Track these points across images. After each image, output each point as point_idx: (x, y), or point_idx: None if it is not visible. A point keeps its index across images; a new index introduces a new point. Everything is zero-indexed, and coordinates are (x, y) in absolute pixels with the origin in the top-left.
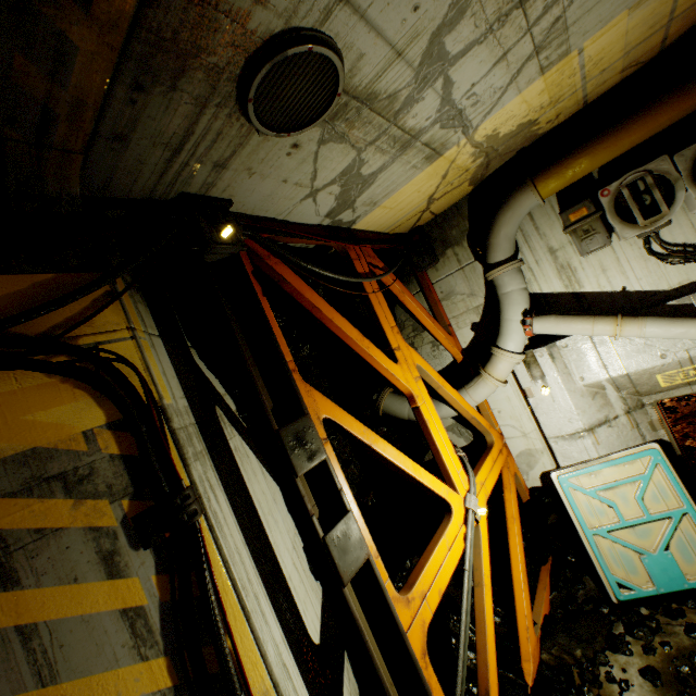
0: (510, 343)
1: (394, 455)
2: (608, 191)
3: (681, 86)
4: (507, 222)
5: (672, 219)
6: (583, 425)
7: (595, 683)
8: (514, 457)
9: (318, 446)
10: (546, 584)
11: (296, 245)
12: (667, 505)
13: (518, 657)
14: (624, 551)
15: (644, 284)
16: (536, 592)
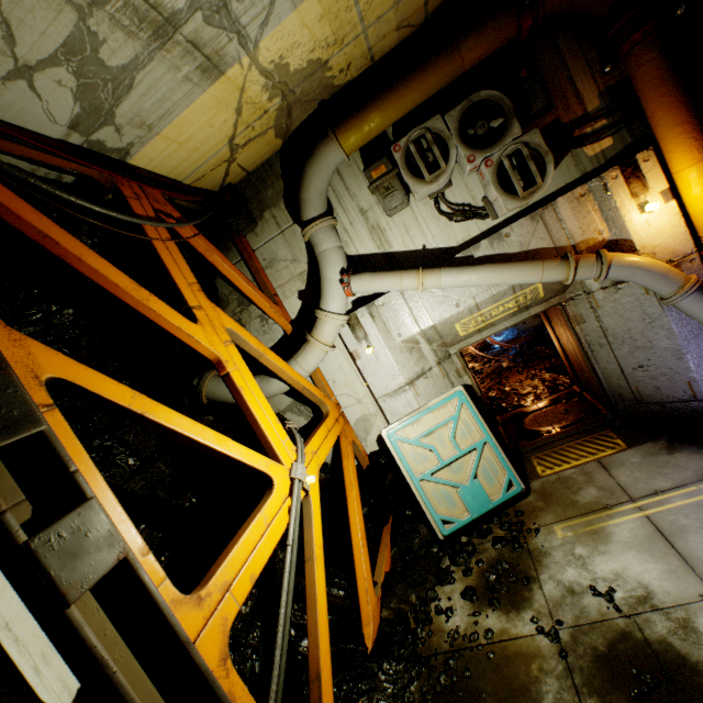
0: (332, 303)
1: (185, 425)
2: (399, 147)
3: (443, 50)
4: (316, 176)
5: (453, 181)
6: (404, 380)
7: (427, 621)
8: (353, 425)
9: (26, 413)
10: (387, 542)
11: (35, 171)
12: (473, 438)
13: (360, 624)
14: (445, 489)
15: (439, 242)
16: (379, 553)
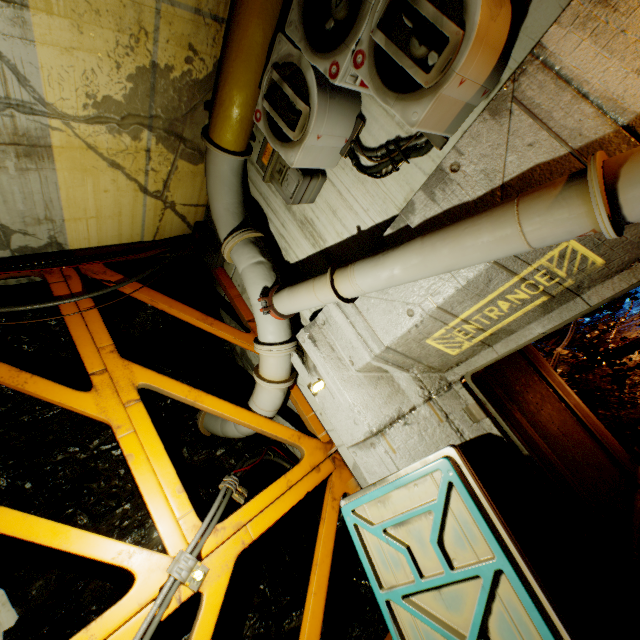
0: (263, 332)
1: (8, 521)
2: (259, 112)
3: None
4: (213, 191)
5: (365, 114)
6: (368, 427)
7: None
8: (352, 470)
9: None
10: None
11: (8, 283)
12: (476, 552)
13: None
14: (431, 632)
15: (373, 215)
16: None
